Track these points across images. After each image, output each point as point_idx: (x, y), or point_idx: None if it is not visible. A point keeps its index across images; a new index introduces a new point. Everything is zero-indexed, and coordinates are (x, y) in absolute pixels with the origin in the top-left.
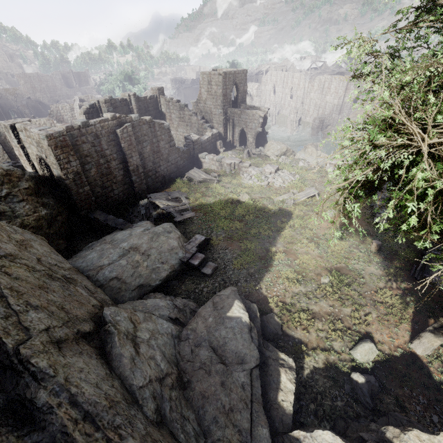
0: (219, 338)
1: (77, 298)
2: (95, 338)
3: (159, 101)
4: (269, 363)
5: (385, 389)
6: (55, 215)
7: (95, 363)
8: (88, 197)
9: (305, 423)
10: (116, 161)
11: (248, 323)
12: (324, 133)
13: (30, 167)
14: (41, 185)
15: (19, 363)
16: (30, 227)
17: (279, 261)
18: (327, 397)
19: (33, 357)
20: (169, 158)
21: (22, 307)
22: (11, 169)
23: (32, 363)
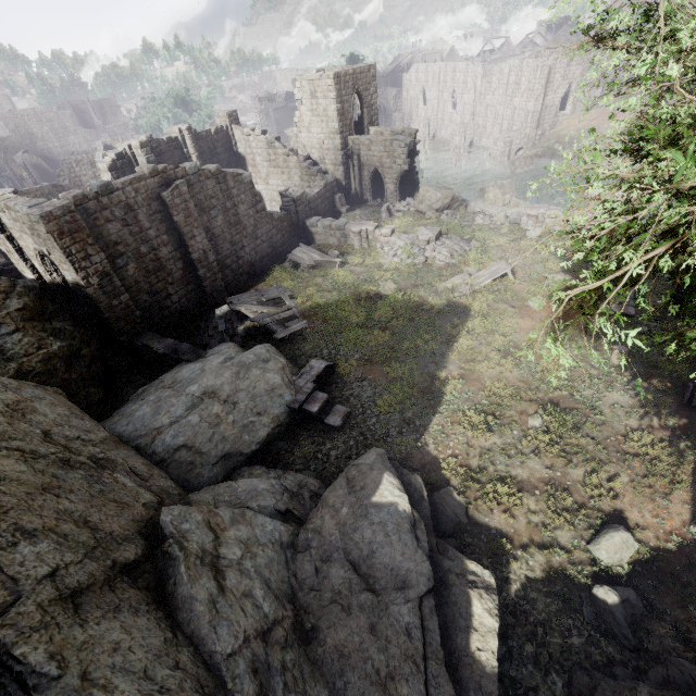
0: (362, 544)
1: (116, 496)
2: (146, 571)
3: (232, 135)
4: (450, 581)
5: (654, 610)
6: (78, 348)
7: (145, 624)
8: (129, 312)
9: (519, 679)
10: (168, 247)
11: (410, 513)
12: (513, 163)
13: (29, 270)
14: (48, 301)
15: None
16: (35, 374)
17: (455, 394)
18: (554, 631)
19: (17, 645)
20: (257, 232)
21: (5, 538)
22: None
23: (16, 656)
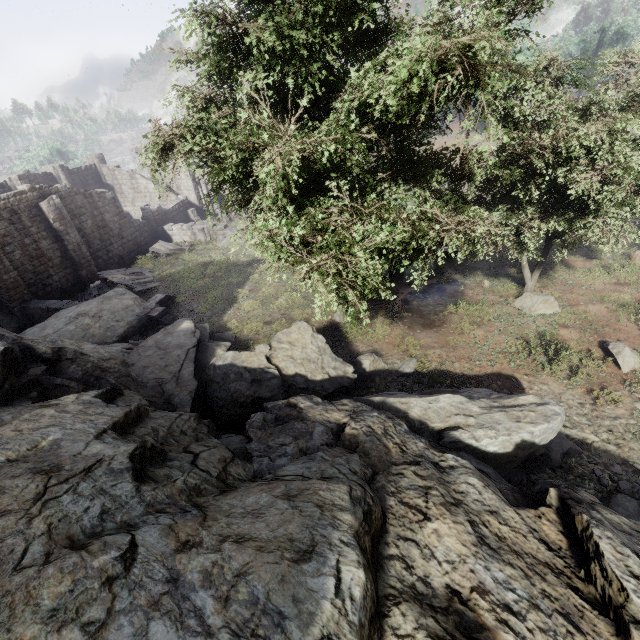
0: (166, 343)
1: None
2: None
3: (101, 171)
4: (209, 347)
5: None
6: None
7: None
8: (17, 285)
9: None
10: (48, 240)
11: (193, 329)
12: None
13: None
14: None
15: None
16: None
17: (244, 297)
18: None
19: None
20: (122, 233)
21: None
22: None
23: None
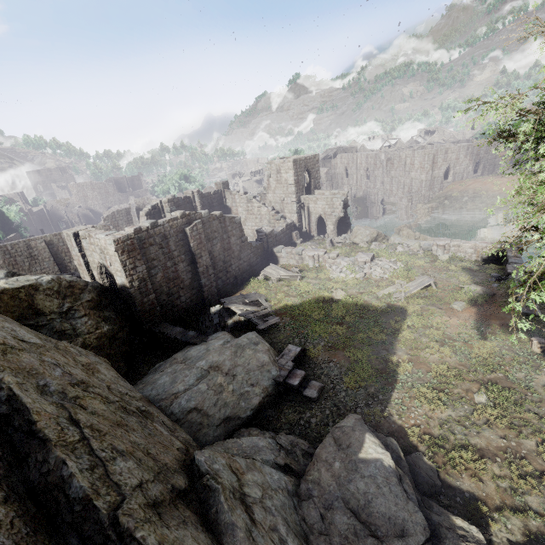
0: (358, 494)
1: (159, 439)
2: (193, 499)
3: (224, 195)
4: (442, 534)
5: None
6: (116, 331)
7: (205, 539)
8: (152, 307)
9: None
10: (184, 263)
11: (394, 468)
12: (415, 212)
13: (89, 277)
14: (103, 297)
15: (119, 539)
16: (92, 347)
17: (407, 374)
18: None
19: (138, 529)
20: (240, 255)
21: (107, 453)
22: (74, 280)
23: (138, 538)
